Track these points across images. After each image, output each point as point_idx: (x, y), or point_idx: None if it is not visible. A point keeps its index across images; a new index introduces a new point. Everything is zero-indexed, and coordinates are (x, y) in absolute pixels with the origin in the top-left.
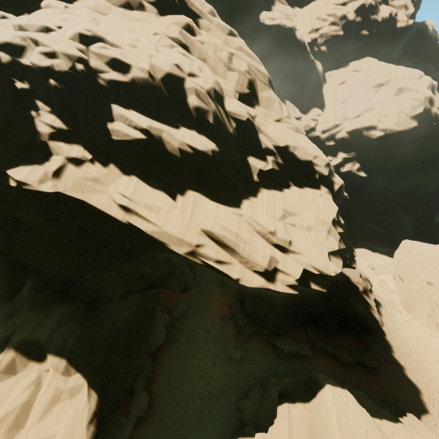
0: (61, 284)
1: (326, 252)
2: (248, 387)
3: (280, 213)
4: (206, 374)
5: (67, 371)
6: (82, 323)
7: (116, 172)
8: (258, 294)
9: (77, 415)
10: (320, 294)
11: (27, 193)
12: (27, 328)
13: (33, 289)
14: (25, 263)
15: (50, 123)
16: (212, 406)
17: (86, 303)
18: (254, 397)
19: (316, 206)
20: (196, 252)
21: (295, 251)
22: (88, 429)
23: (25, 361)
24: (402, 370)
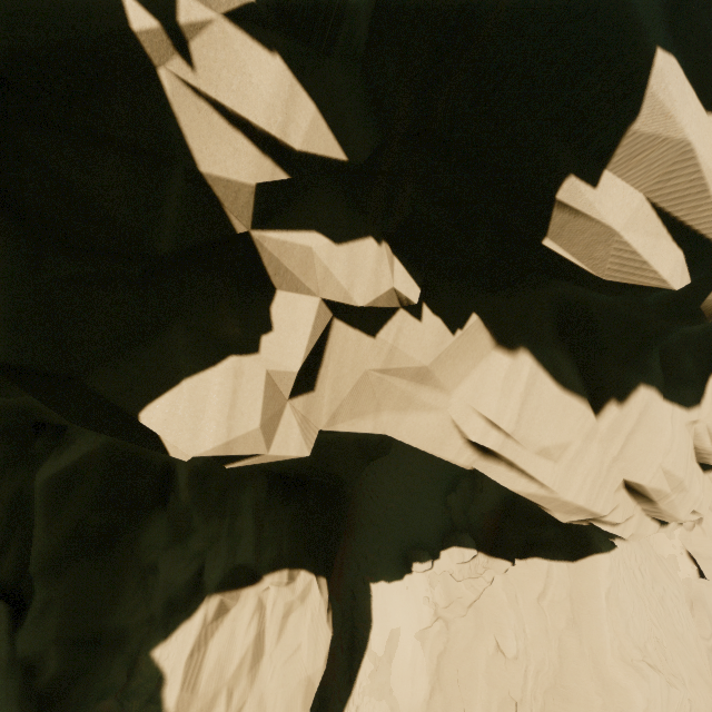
0: None
1: None
2: (455, 475)
3: None
4: (405, 461)
5: (291, 578)
6: (285, 499)
7: (479, 343)
8: None
9: (315, 616)
10: None
11: None
12: (221, 555)
13: (194, 481)
14: None
15: (264, 131)
16: (415, 503)
17: None
18: (465, 492)
19: None
20: (593, 518)
21: None
22: (328, 621)
23: (235, 594)
24: None
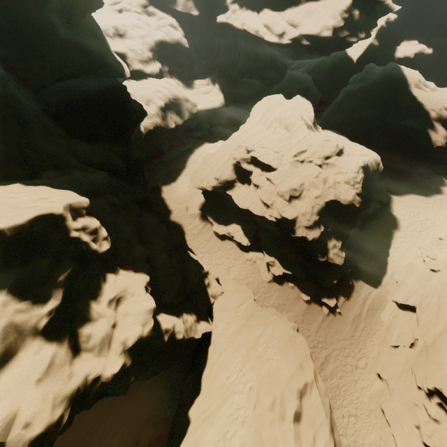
0: (226, 71)
1: (320, 25)
2: None
3: (304, 11)
4: None
5: (219, 90)
6: (228, 84)
7: (244, 10)
8: (330, 117)
9: (218, 99)
10: (380, 116)
11: (220, 24)
12: (213, 77)
13: (218, 71)
14: (218, 63)
15: None
16: None
17: (231, 81)
18: None
19: (333, 3)
20: (257, 31)
21: (299, 25)
22: (219, 103)
23: (211, 83)
24: (440, 185)
